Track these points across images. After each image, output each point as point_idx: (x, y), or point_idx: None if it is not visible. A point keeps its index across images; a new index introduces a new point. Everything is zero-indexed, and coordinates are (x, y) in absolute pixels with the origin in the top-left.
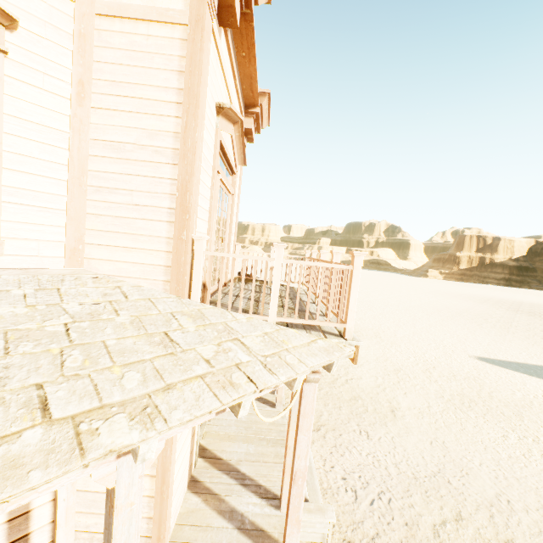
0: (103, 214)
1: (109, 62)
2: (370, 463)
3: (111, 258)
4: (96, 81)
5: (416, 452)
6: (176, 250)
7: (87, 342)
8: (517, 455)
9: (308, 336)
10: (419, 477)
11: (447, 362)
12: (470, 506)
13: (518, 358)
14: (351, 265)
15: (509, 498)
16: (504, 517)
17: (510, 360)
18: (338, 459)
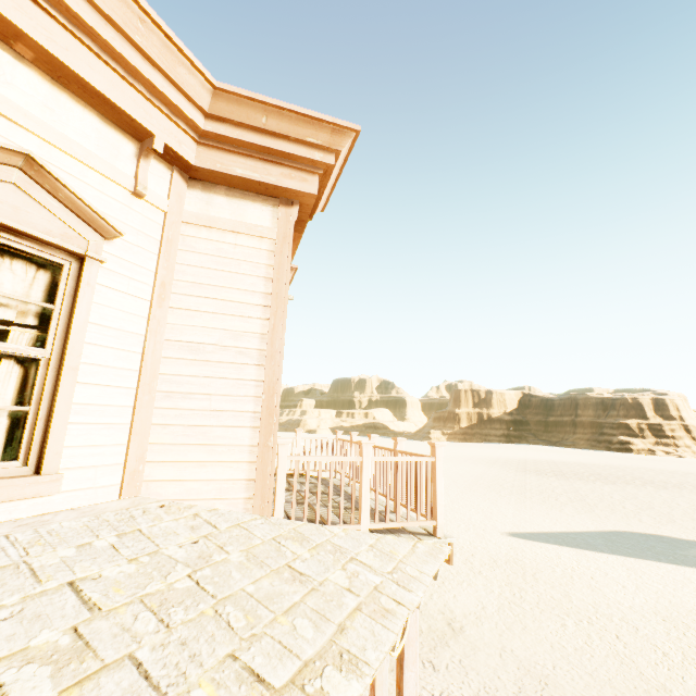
0: (172, 423)
1: (193, 265)
2: None
3: (179, 477)
4: (176, 282)
5: (490, 673)
6: (262, 459)
7: (229, 593)
8: (581, 644)
9: (406, 541)
10: None
11: (483, 545)
12: None
13: (544, 527)
14: (434, 457)
15: None
16: None
17: (538, 530)
18: None
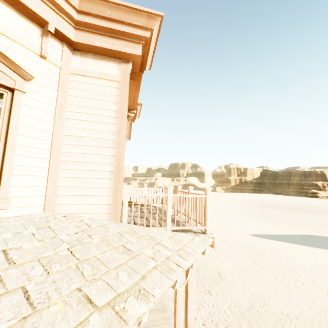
0: (69, 176)
1: (77, 96)
2: (215, 310)
3: (73, 202)
4: (68, 105)
5: (237, 297)
6: (115, 194)
7: (87, 258)
8: (284, 286)
9: (189, 235)
10: (242, 312)
11: (238, 240)
12: (271, 322)
13: (270, 232)
14: (205, 195)
15: (287, 313)
16: (288, 325)
17: (266, 233)
18: (198, 312)
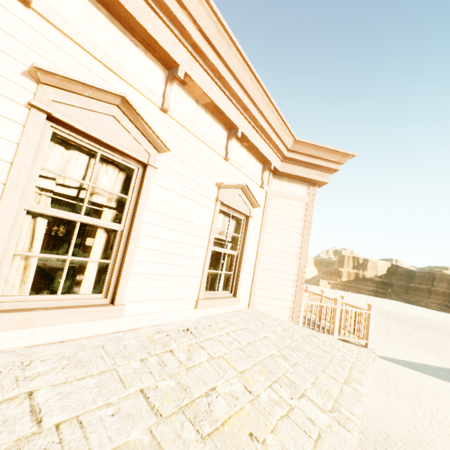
0: (263, 280)
1: (273, 213)
2: None
3: (265, 303)
4: (267, 221)
5: (369, 424)
6: (296, 300)
7: (308, 351)
8: (426, 425)
9: (355, 347)
10: (378, 440)
11: None
12: None
13: (403, 357)
14: (369, 311)
15: None
16: None
17: (398, 358)
18: None
